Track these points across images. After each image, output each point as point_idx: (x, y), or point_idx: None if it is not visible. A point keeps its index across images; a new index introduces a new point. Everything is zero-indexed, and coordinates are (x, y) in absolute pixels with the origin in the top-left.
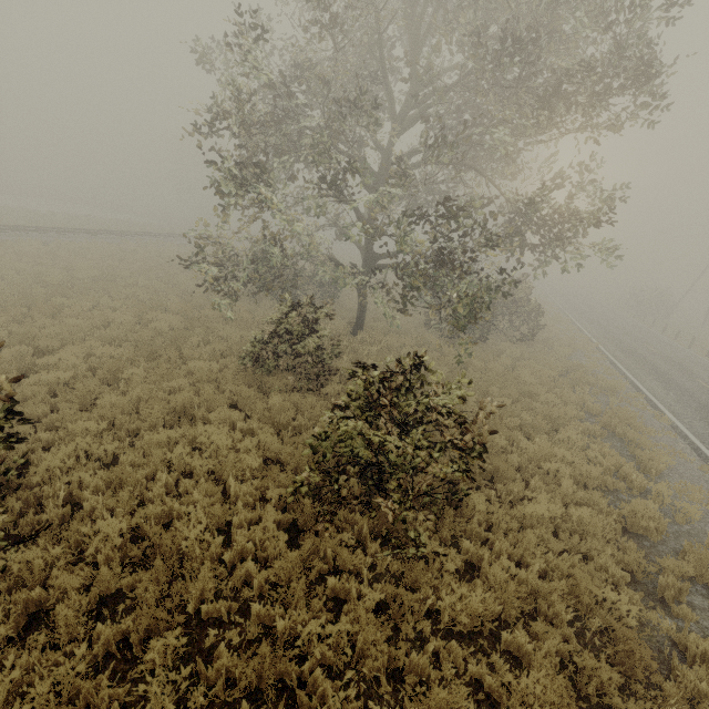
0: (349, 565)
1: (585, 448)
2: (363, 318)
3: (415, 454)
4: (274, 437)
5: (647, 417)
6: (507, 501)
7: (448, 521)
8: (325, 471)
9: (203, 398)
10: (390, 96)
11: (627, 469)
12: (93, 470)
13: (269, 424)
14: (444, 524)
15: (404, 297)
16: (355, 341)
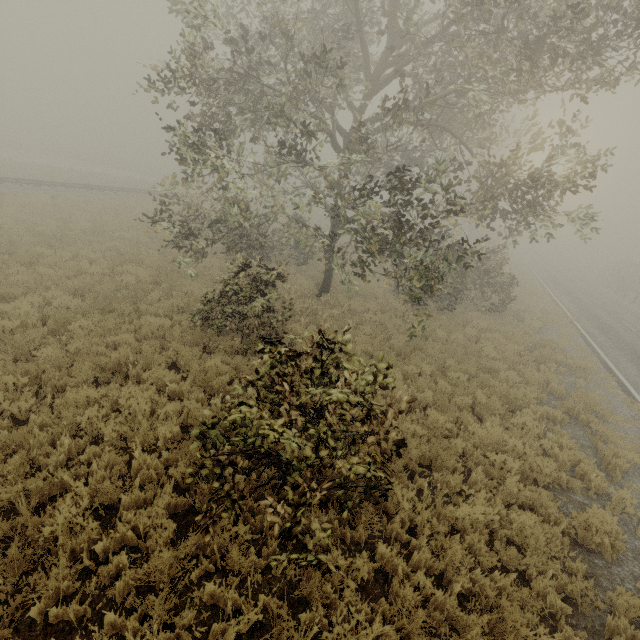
0: (239, 565)
1: (542, 435)
2: (330, 281)
3: (319, 451)
4: (198, 403)
5: (617, 402)
6: (442, 494)
7: (363, 519)
8: (216, 459)
9: (141, 355)
10: (364, 53)
11: (586, 466)
12: (1, 427)
13: (202, 388)
14: (361, 521)
15: (362, 263)
16: (318, 303)
